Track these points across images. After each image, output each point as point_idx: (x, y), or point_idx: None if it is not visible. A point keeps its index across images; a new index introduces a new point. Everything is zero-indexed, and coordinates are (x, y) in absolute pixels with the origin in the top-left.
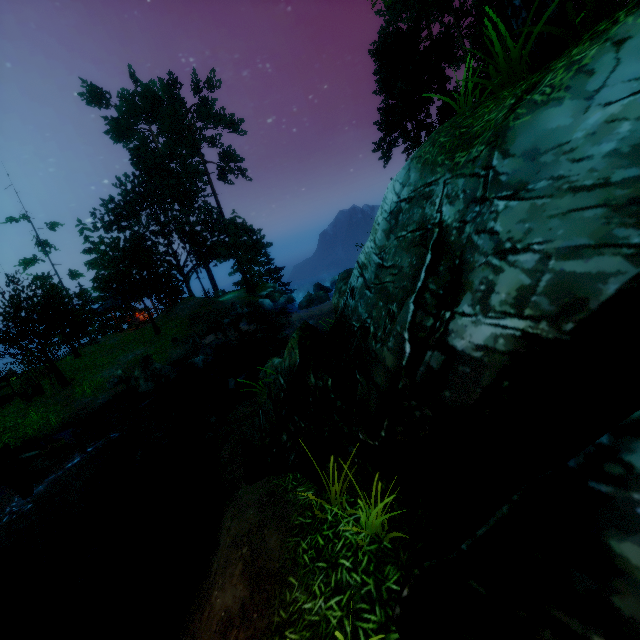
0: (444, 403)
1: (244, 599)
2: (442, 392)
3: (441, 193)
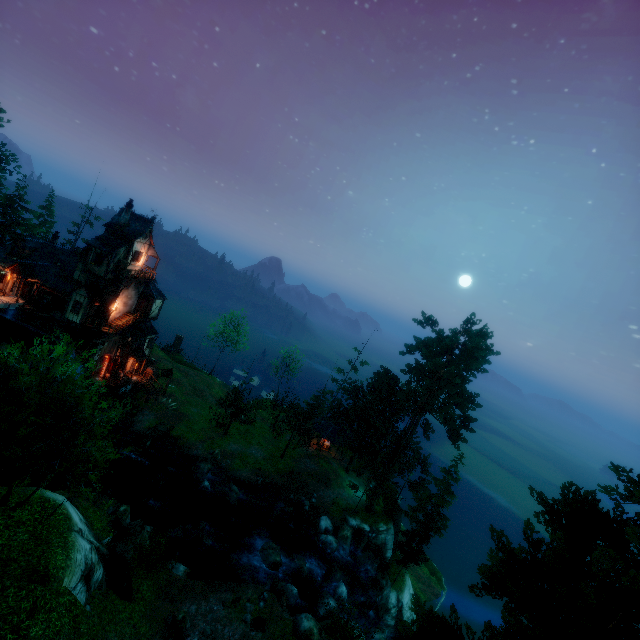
0: None
1: None
2: None
3: None
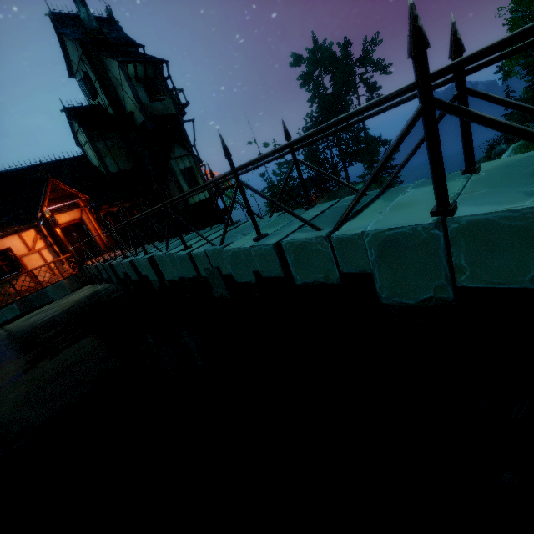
0: None
1: None
2: None
3: None
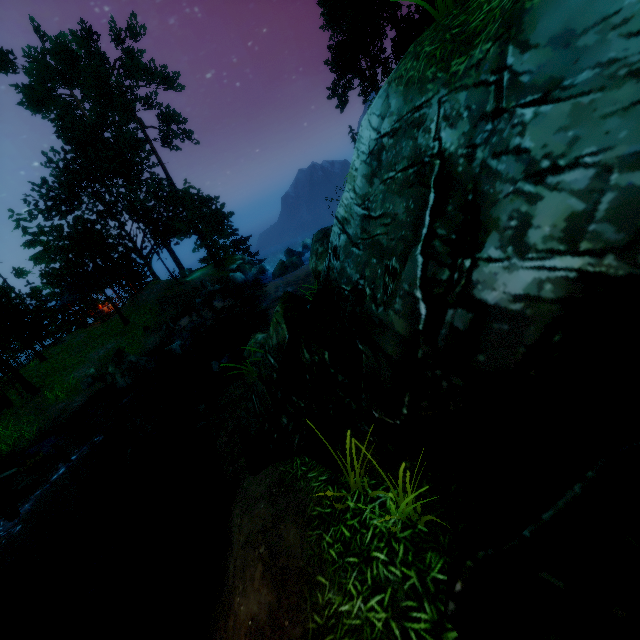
0: (478, 369)
1: (271, 605)
2: (474, 356)
3: (436, 116)
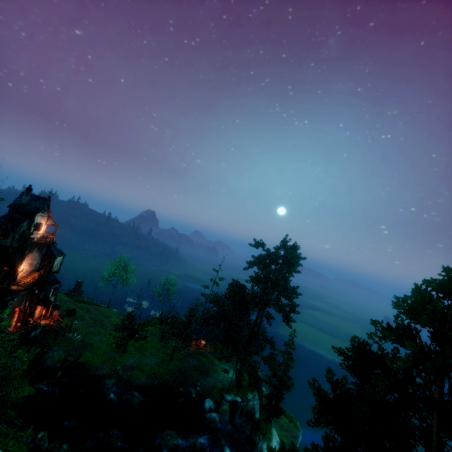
0: None
1: None
2: None
3: None
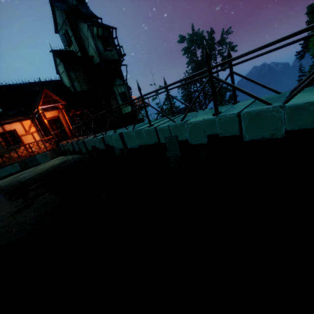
0: None
1: None
2: None
3: None
